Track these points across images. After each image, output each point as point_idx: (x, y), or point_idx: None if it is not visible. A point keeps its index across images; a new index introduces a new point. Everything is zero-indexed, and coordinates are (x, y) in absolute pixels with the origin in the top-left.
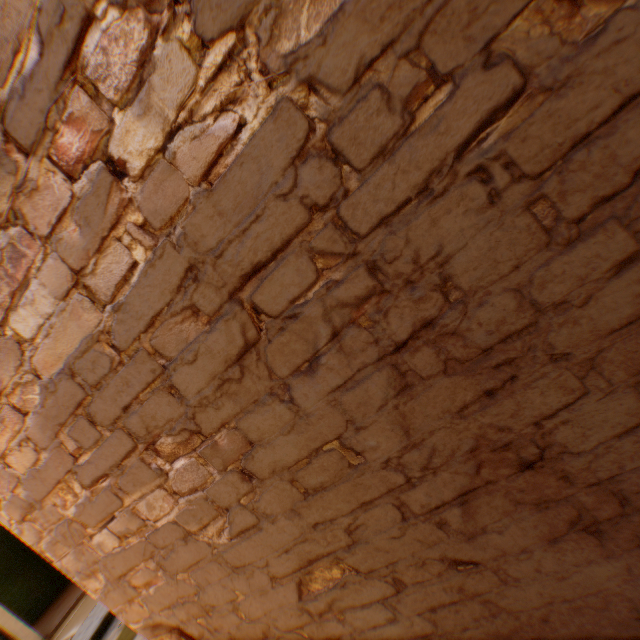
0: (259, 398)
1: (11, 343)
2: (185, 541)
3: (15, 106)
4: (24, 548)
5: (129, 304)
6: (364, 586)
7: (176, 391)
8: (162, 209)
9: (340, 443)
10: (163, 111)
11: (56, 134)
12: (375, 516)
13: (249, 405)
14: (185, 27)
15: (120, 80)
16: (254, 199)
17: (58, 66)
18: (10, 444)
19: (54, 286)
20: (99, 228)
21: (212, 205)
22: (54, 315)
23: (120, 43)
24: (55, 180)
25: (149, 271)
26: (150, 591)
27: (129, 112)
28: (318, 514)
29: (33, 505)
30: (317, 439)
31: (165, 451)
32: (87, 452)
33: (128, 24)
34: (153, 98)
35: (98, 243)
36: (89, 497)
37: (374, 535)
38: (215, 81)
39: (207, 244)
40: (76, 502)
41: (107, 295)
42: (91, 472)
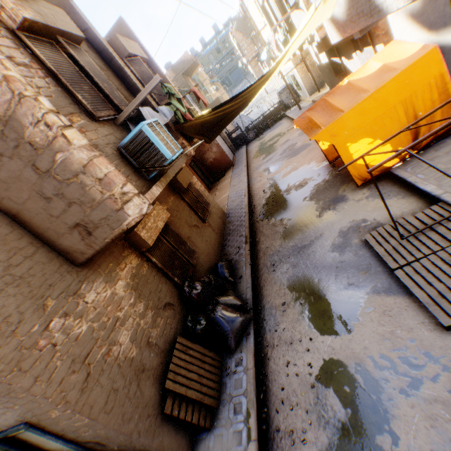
0: None
1: None
2: None
3: None
4: None
5: None
6: None
7: None
8: None
9: None
10: None
11: None
12: None
13: None
14: None
15: None
16: None
17: None
18: None
19: None
20: None
21: None
22: None
23: None
24: None
25: None
26: None
27: None
28: None
29: None
30: None
31: None
32: None
33: None
34: None
35: None
36: None
37: None
38: None
39: None
40: None
41: None
42: None
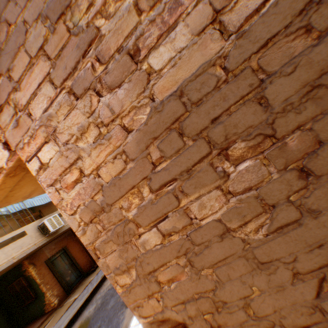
0: None
1: (141, 75)
2: (221, 238)
3: None
4: (2, 300)
5: (251, 32)
6: None
7: (264, 101)
8: None
9: None
10: None
11: None
12: None
13: None
14: None
15: None
16: None
17: None
18: (106, 158)
19: (194, 26)
20: None
21: None
22: (184, 49)
23: None
24: None
25: (279, 2)
26: (170, 287)
27: None
28: None
29: (102, 209)
30: None
31: (234, 155)
32: (166, 160)
33: None
34: None
35: None
36: (151, 200)
37: None
38: None
39: None
40: (139, 205)
41: (235, 27)
42: (162, 178)
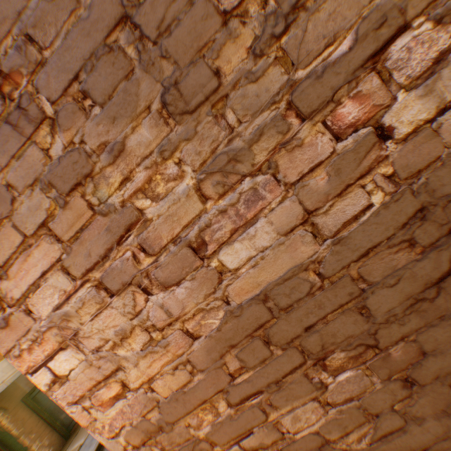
0: (444, 314)
1: (210, 273)
2: (319, 450)
3: (307, 83)
4: None
5: (349, 238)
6: None
7: (366, 311)
8: (412, 164)
9: None
10: (442, 94)
11: (337, 105)
12: None
13: (433, 320)
14: None
15: (413, 70)
16: None
17: (361, 57)
18: (162, 368)
19: (280, 223)
20: (346, 177)
21: None
22: (268, 248)
23: (423, 45)
24: (320, 139)
25: (380, 211)
26: None
27: (411, 93)
28: None
29: (160, 428)
30: None
31: (333, 365)
32: (248, 371)
33: (436, 33)
34: (436, 84)
35: (340, 189)
36: (230, 415)
37: None
38: None
39: (442, 191)
40: (213, 421)
41: (331, 231)
42: (243, 390)
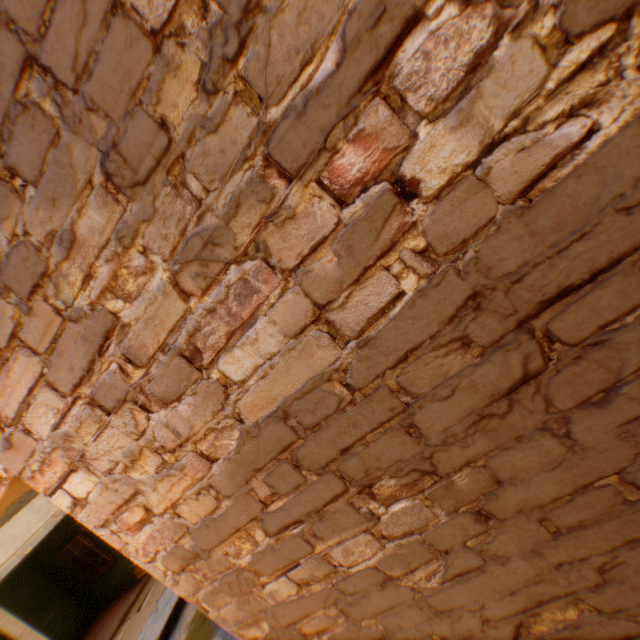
0: (524, 433)
1: (213, 387)
2: (382, 586)
3: (286, 125)
4: (55, 574)
5: (380, 339)
6: (602, 626)
7: (415, 430)
8: (453, 232)
9: (618, 478)
10: (487, 121)
11: (333, 154)
12: (639, 553)
13: (508, 441)
14: (546, 21)
15: (437, 88)
16: (583, 215)
17: (357, 76)
18: (184, 493)
19: (285, 323)
20: (362, 257)
21: (523, 224)
22: (277, 354)
23: (449, 45)
24: (318, 206)
25: (416, 301)
26: (322, 638)
27: (440, 124)
28: (564, 553)
29: (197, 555)
30: (588, 475)
31: (382, 494)
32: (281, 498)
33: (467, 22)
34: (477, 106)
35: (357, 274)
36: (271, 544)
37: (632, 573)
38: (569, 82)
39: (504, 268)
40: (252, 550)
41: (353, 330)
42: (280, 518)
